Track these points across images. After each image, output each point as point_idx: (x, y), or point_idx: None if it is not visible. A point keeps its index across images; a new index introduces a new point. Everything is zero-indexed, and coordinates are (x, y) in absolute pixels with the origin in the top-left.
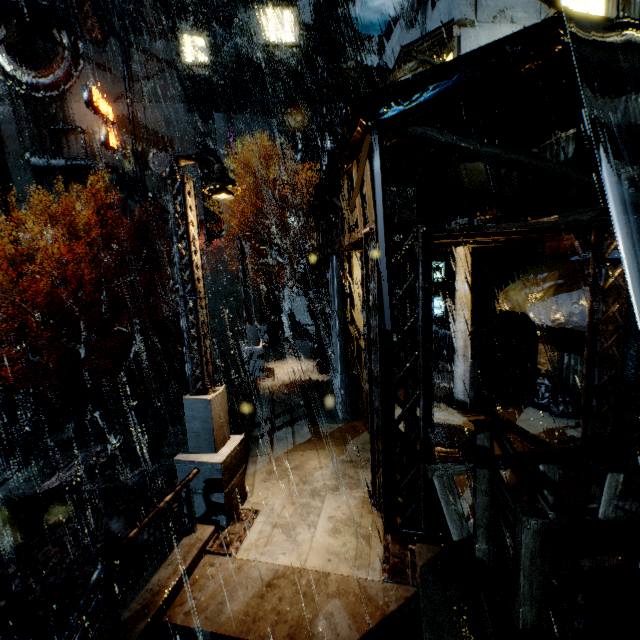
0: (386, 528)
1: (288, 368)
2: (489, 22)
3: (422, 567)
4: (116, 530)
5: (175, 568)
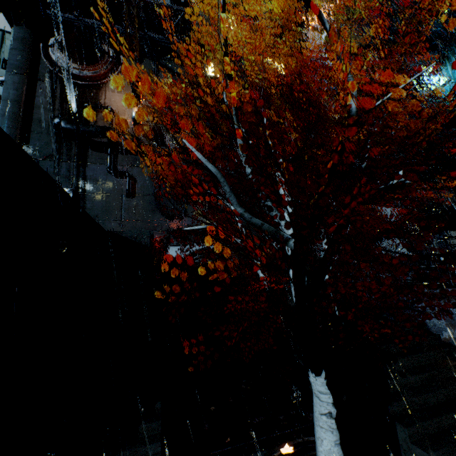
0: None
1: None
2: None
3: None
4: None
5: None
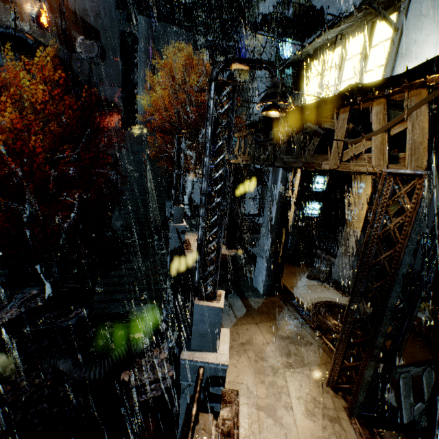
0: (353, 413)
1: None
2: None
3: None
4: (64, 369)
5: None
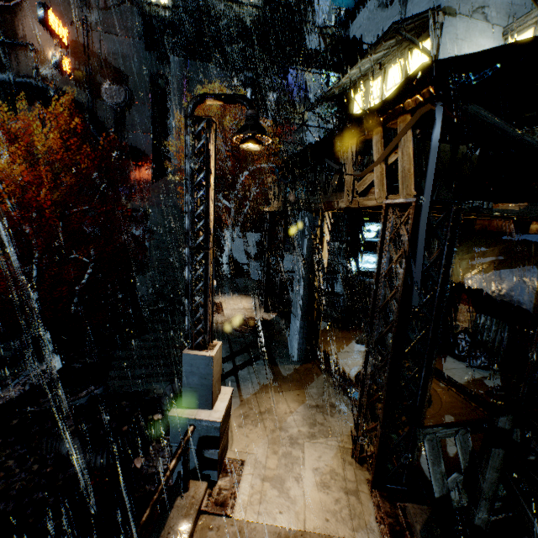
0: (374, 484)
1: (234, 304)
2: (468, 15)
3: (422, 531)
4: (67, 454)
5: (176, 537)
